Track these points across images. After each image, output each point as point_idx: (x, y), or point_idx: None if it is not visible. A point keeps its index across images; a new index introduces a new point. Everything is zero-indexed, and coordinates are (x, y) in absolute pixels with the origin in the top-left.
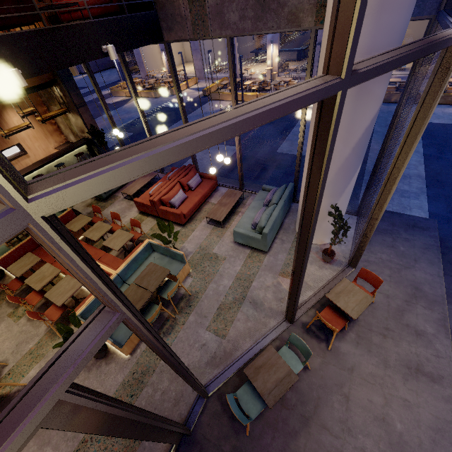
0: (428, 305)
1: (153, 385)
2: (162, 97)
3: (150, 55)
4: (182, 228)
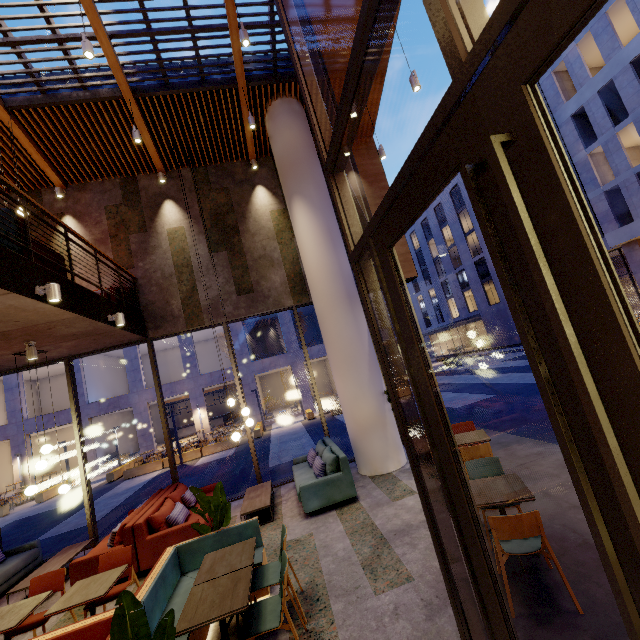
0: (518, 443)
1: None
2: (16, 511)
3: None
4: None
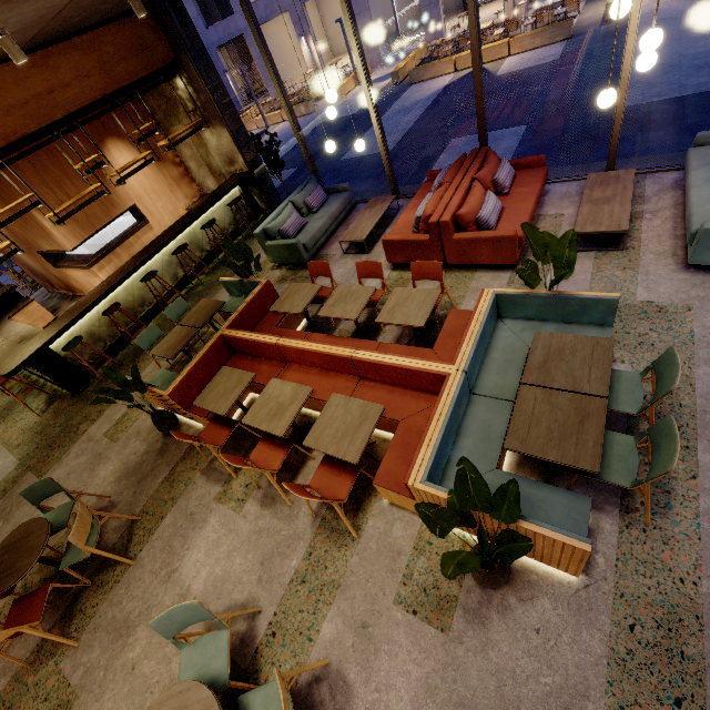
0: None
1: None
2: (319, 109)
3: (278, 55)
4: (513, 273)
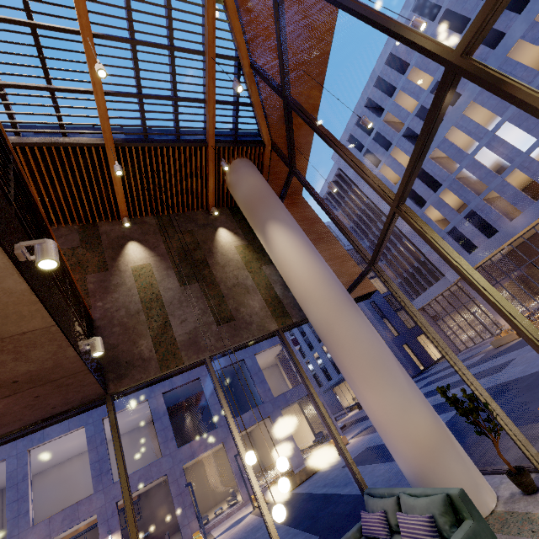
0: None
1: None
2: None
3: None
4: None
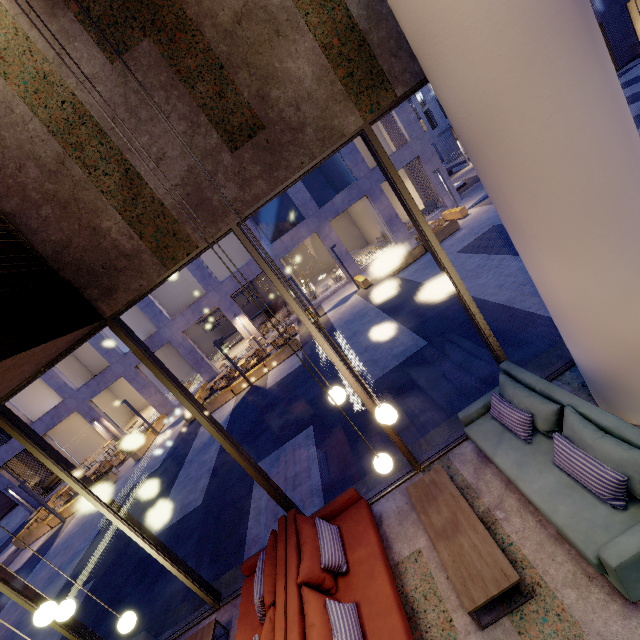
0: None
1: None
2: (122, 475)
3: (74, 442)
4: None
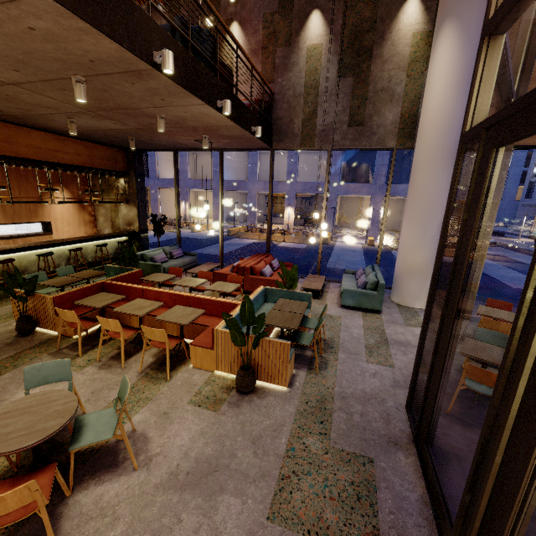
0: None
1: (343, 410)
2: (182, 232)
3: (166, 203)
4: None
